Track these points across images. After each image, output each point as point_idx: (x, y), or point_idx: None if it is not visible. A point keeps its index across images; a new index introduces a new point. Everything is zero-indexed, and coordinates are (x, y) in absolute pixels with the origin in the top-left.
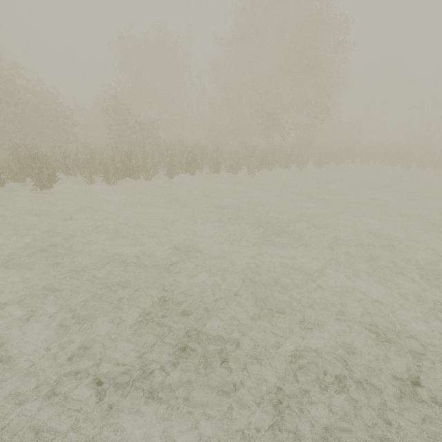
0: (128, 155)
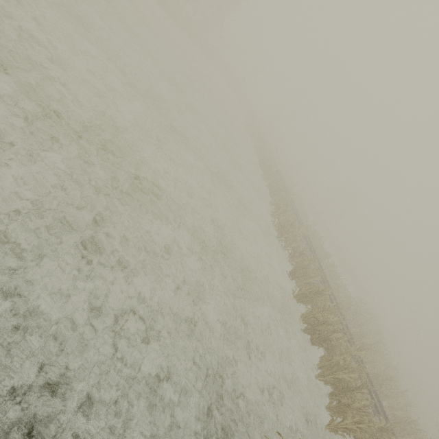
0: None
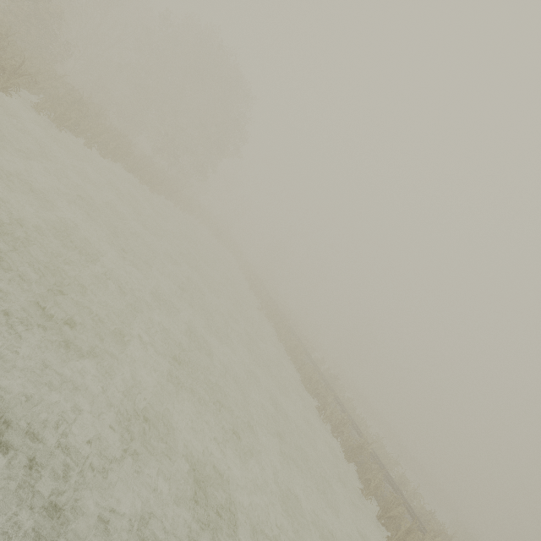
0: (75, 103)
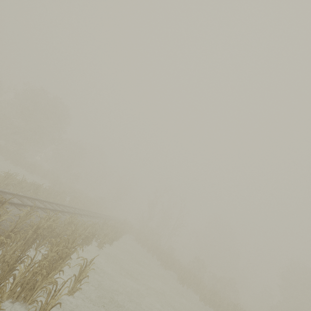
0: None
